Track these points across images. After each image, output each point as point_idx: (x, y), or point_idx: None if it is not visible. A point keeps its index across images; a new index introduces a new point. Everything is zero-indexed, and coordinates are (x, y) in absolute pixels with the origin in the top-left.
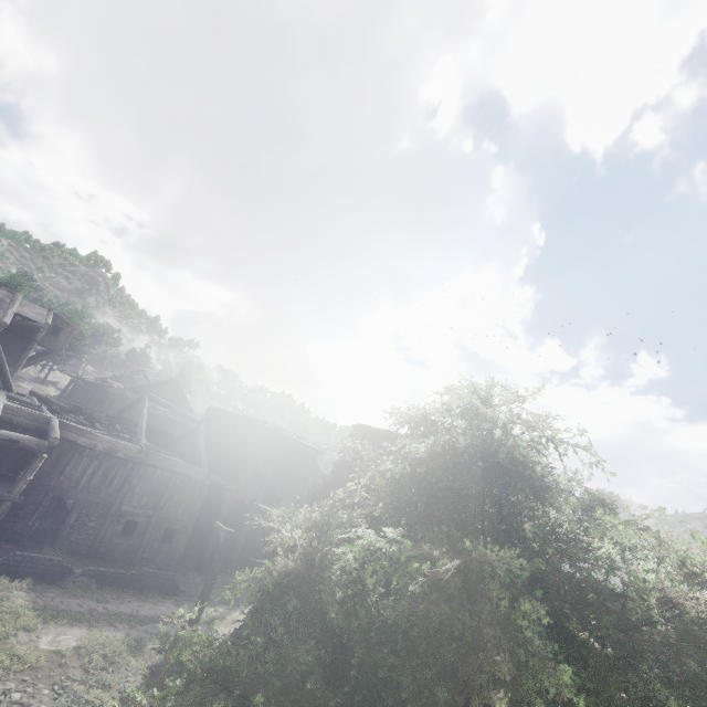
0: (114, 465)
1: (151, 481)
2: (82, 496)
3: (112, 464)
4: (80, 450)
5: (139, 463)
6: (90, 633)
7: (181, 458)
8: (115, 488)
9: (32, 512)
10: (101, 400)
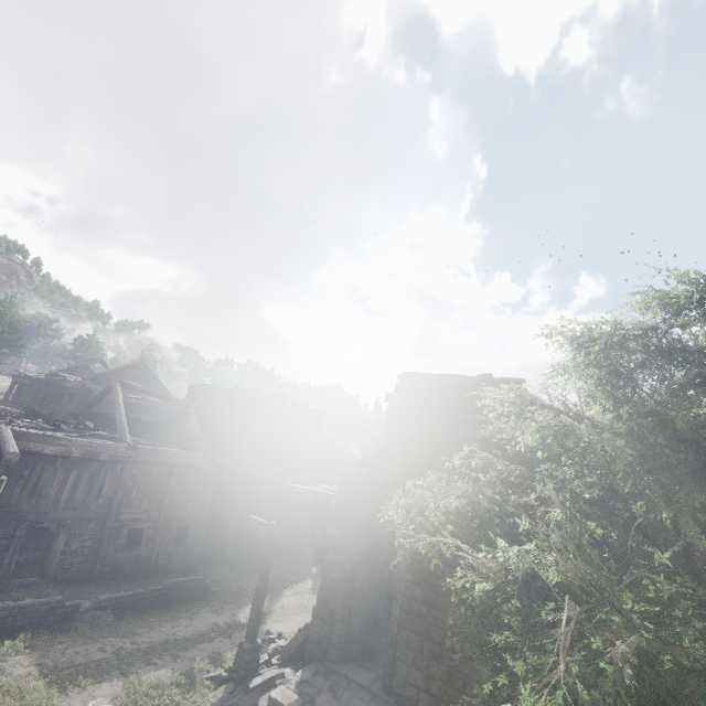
0: (98, 471)
1: (149, 479)
2: (66, 515)
3: (95, 470)
4: (49, 461)
5: (129, 462)
6: (126, 685)
7: (176, 448)
8: (106, 497)
9: (5, 547)
10: (56, 398)
